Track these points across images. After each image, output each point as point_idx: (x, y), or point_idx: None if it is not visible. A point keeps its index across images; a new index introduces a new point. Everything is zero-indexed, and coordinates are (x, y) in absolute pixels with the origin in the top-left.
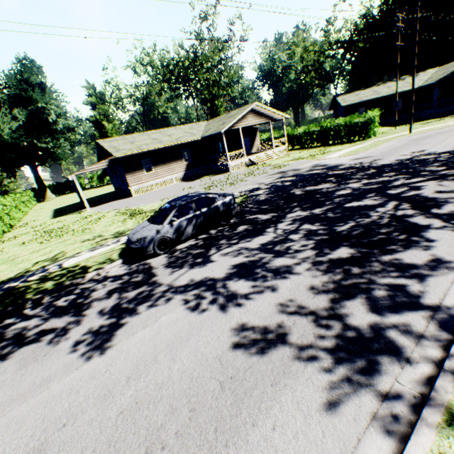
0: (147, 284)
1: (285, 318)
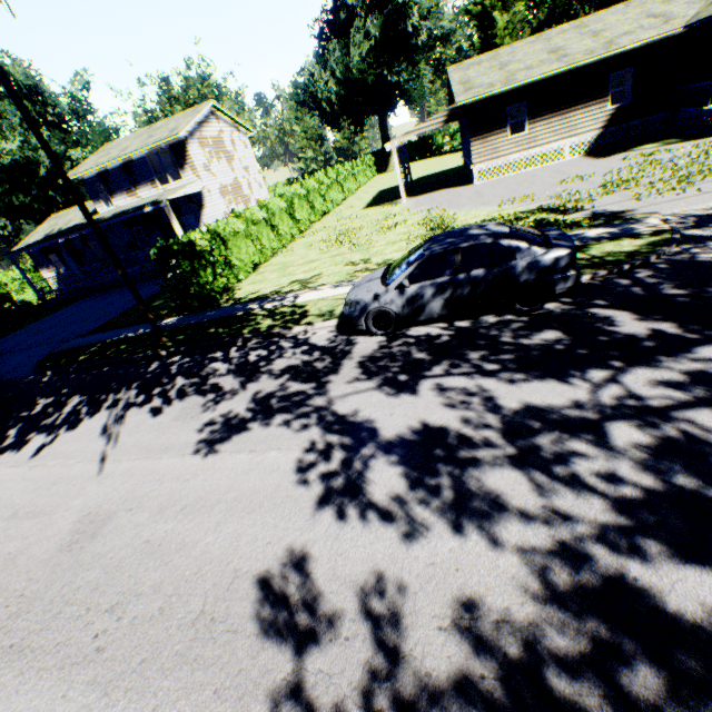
0: (317, 381)
1: (351, 613)
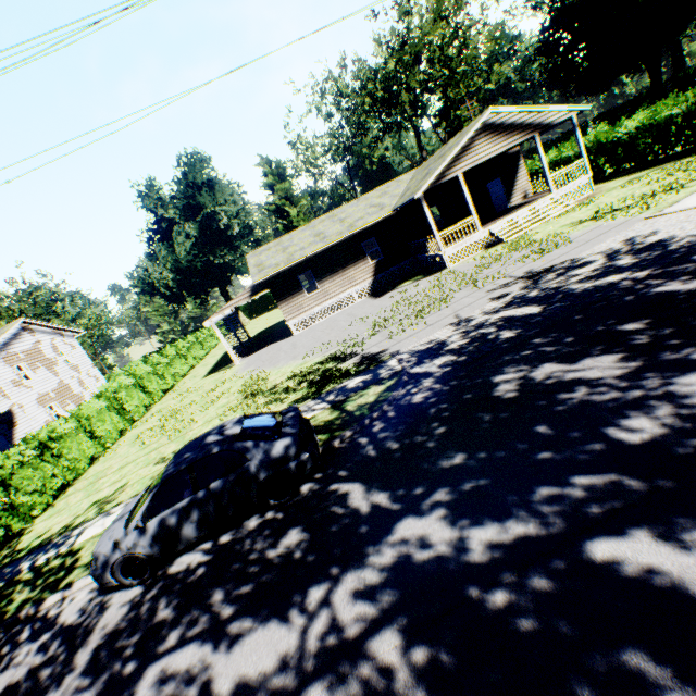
0: None
1: None
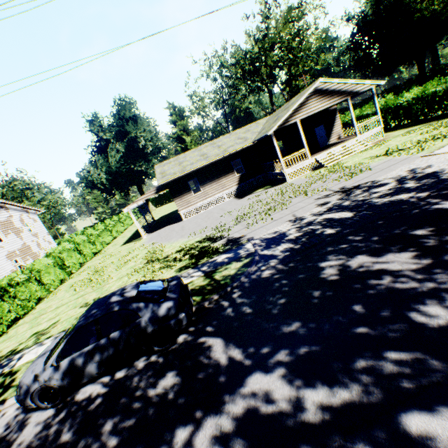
0: None
1: None
